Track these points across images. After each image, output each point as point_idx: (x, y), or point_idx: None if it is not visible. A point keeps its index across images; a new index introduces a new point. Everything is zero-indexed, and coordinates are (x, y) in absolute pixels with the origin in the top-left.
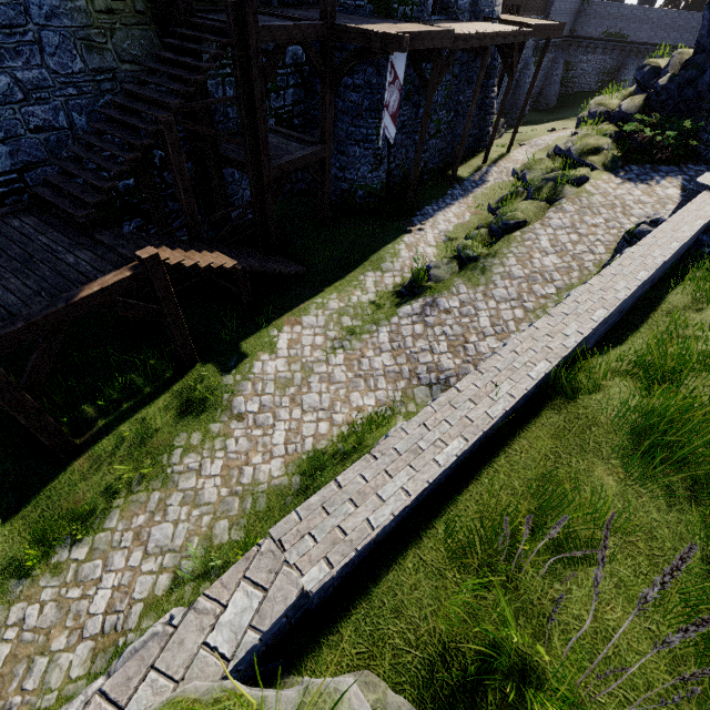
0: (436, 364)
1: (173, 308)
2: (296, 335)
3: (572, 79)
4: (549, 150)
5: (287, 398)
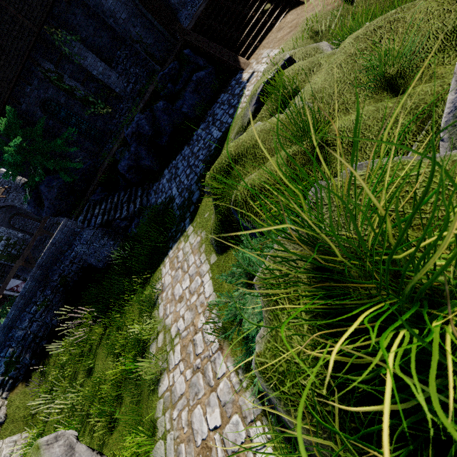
0: None
1: None
2: None
3: None
4: None
5: None
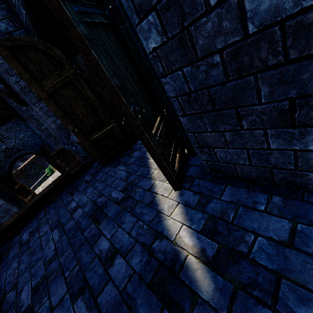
0: None
1: None
2: None
3: None
4: None
5: None
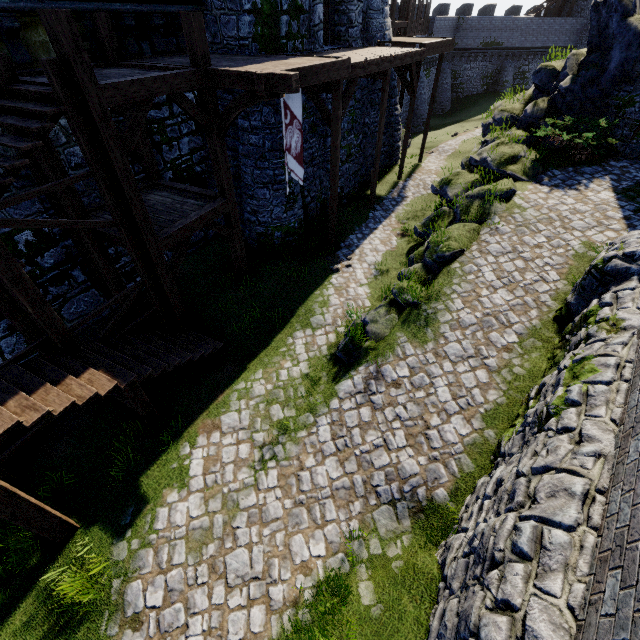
0: (396, 467)
1: (6, 500)
2: (214, 448)
3: (461, 85)
4: (463, 160)
5: (205, 567)
